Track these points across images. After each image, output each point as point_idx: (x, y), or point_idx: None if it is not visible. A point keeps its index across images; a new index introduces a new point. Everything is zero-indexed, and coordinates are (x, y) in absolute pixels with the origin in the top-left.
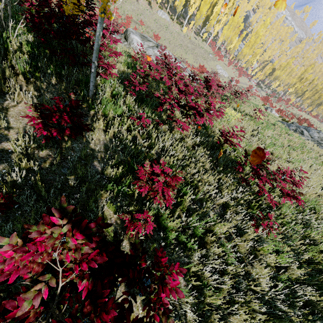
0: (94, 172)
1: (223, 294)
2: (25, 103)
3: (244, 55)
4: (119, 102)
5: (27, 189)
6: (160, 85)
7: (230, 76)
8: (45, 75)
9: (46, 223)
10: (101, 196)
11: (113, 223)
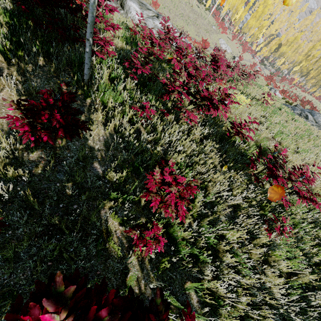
0: (95, 178)
1: (238, 311)
2: (3, 99)
3: (250, 27)
4: (119, 87)
5: (17, 202)
6: (163, 65)
7: (234, 52)
8: (30, 54)
9: (35, 319)
10: (104, 205)
11: (118, 237)
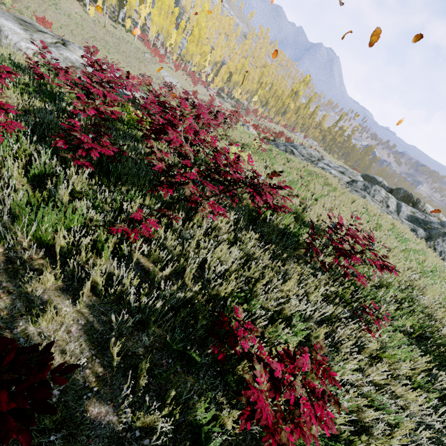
0: None
1: None
2: None
3: (191, 54)
4: (57, 190)
5: None
6: (116, 126)
7: (184, 86)
8: None
9: None
10: None
11: None
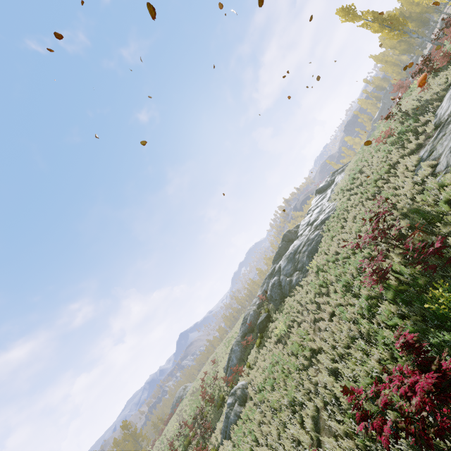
0: None
1: None
2: None
3: None
4: None
5: None
6: None
7: None
8: None
9: None
10: None
11: None
